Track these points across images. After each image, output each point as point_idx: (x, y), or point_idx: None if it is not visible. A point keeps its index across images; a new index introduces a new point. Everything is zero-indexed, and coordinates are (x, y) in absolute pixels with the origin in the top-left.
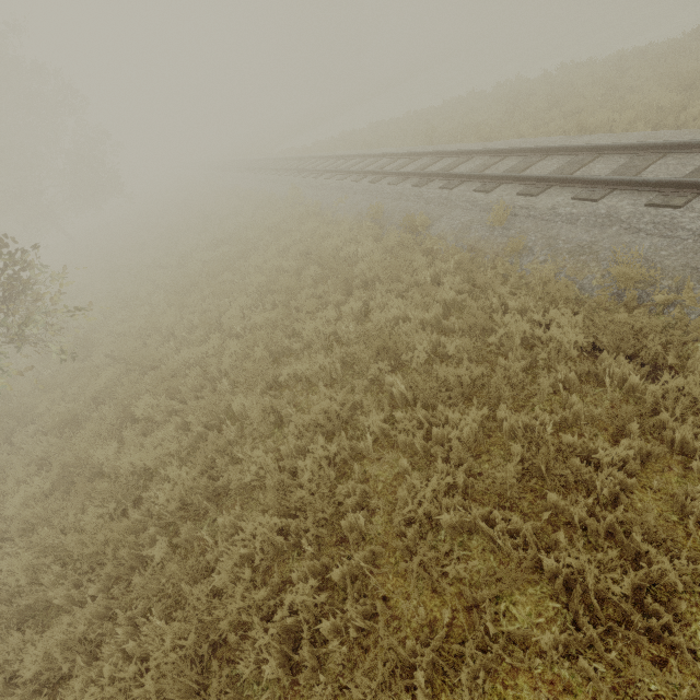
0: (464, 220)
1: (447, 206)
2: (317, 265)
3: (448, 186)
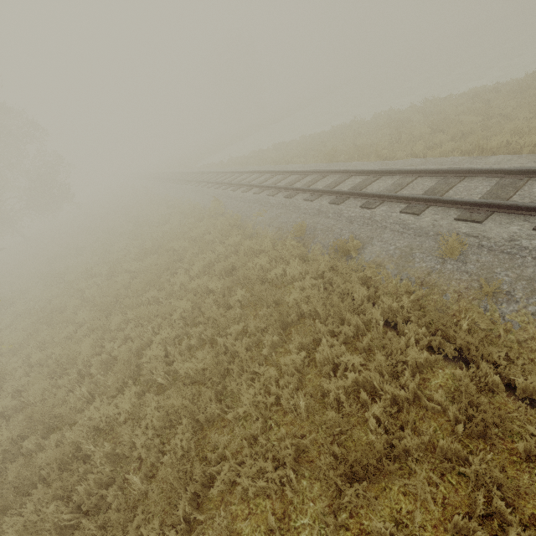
0: (400, 245)
1: (374, 226)
2: (243, 283)
3: (370, 205)
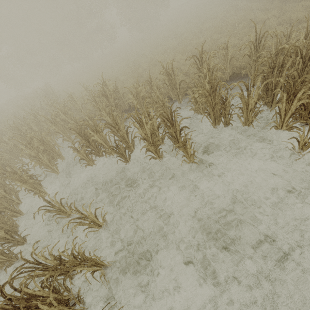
0: None
1: None
2: None
3: None
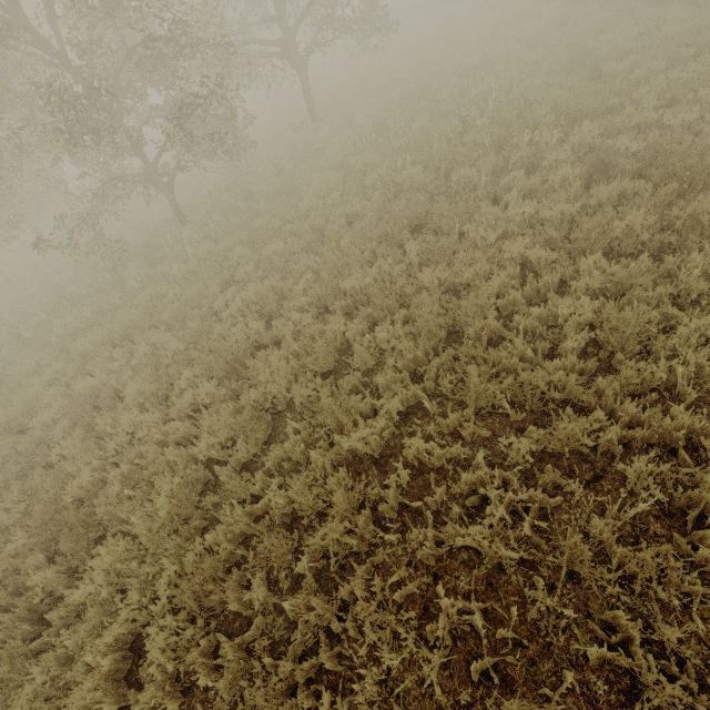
0: None
1: None
2: None
3: None
